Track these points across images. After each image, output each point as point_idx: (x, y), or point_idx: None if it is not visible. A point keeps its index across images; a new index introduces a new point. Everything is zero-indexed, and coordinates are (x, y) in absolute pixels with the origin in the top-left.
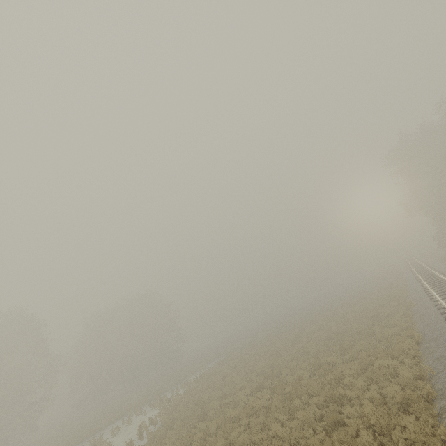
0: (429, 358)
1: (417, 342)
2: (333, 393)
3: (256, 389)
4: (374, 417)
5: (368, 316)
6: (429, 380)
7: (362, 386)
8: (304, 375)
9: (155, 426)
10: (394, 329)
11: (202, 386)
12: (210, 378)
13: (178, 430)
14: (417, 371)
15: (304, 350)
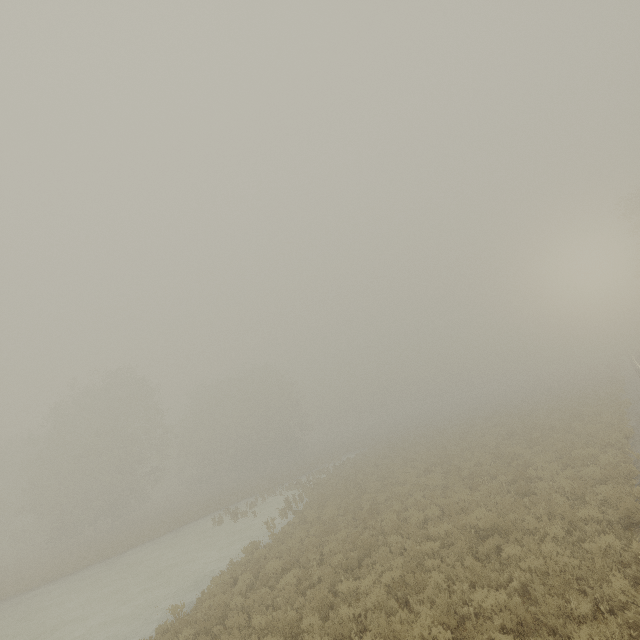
0: (638, 448)
1: (626, 437)
2: (523, 472)
3: (424, 473)
4: (569, 486)
5: (566, 414)
6: (633, 465)
7: (556, 470)
8: (483, 462)
9: (301, 502)
10: (599, 425)
11: (347, 473)
12: (356, 465)
13: (337, 502)
14: (621, 458)
15: (479, 443)
